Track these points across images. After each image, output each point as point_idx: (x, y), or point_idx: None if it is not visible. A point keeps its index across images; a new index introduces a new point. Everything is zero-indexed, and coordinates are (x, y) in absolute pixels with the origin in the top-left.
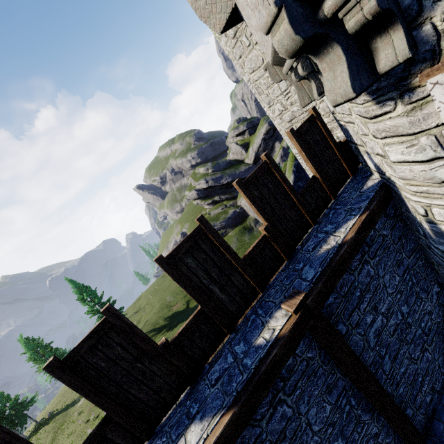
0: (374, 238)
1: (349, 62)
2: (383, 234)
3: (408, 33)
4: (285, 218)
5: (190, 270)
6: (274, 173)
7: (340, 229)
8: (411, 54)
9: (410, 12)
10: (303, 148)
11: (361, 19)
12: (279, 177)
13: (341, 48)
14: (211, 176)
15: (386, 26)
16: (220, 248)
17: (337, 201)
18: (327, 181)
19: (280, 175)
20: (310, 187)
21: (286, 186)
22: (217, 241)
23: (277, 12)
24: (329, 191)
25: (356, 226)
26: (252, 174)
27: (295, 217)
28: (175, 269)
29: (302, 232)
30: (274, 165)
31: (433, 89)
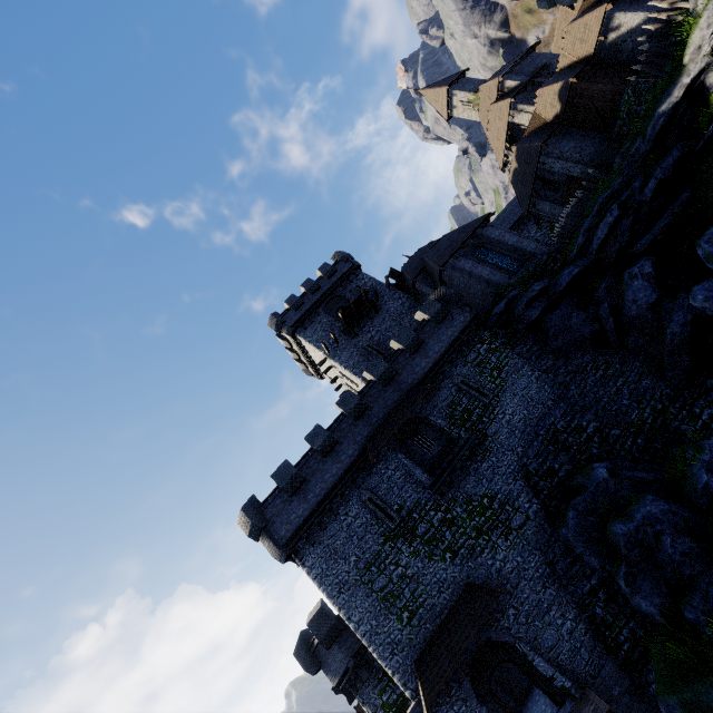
0: None
1: None
2: None
3: None
4: None
5: (361, 710)
6: None
7: None
8: None
9: None
10: None
11: None
12: None
13: None
14: None
15: None
16: None
17: None
18: None
19: None
20: None
21: None
22: None
23: None
24: None
25: None
26: None
27: None
28: (358, 710)
29: None
30: None
31: None
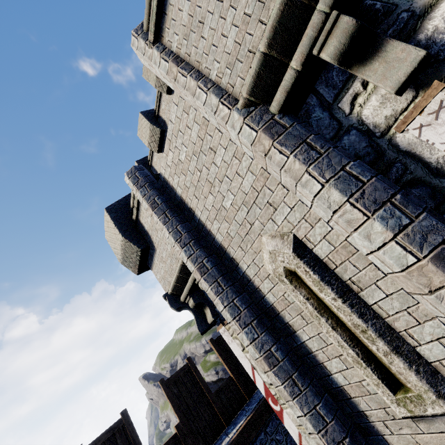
0: (266, 442)
1: (196, 317)
2: (277, 439)
3: (212, 310)
4: (199, 416)
5: None
6: (193, 373)
7: (233, 430)
8: (214, 318)
9: (211, 302)
10: (220, 353)
11: (192, 305)
12: (197, 377)
13: (192, 312)
14: (222, 365)
15: (204, 306)
16: (133, 443)
17: (249, 401)
18: (242, 381)
19: (198, 375)
20: (225, 387)
21: (202, 385)
22: (131, 436)
23: (164, 298)
24: (243, 391)
25: (241, 426)
26: (174, 374)
27: (208, 416)
28: None
29: (214, 434)
30: (193, 366)
31: (222, 335)
